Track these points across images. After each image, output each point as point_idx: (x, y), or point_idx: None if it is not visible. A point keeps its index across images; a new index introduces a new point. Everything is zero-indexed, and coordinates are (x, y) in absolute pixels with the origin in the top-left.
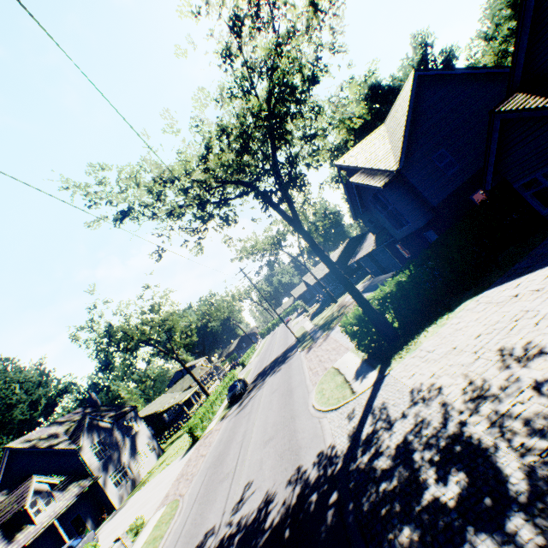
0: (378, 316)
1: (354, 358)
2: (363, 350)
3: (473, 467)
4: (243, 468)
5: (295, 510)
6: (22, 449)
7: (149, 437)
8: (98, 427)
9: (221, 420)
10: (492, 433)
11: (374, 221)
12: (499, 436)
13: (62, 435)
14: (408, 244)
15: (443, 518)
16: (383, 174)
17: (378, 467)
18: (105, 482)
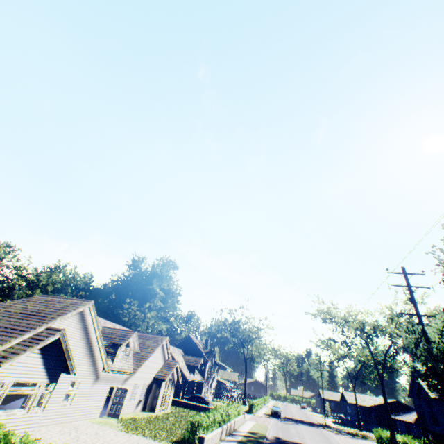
0: (396, 443)
1: None
2: None
3: None
4: (306, 438)
5: None
6: (191, 340)
7: (215, 385)
8: (212, 359)
9: (267, 416)
10: None
11: (421, 407)
12: None
13: (202, 348)
14: (436, 440)
15: None
16: (436, 392)
17: None
18: (204, 386)
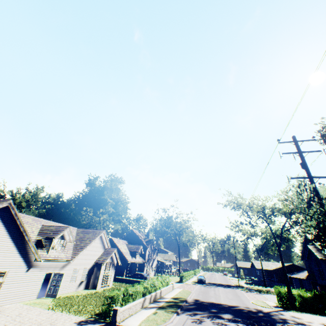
0: (292, 296)
1: (273, 303)
2: (279, 302)
3: (299, 323)
4: (220, 298)
5: (248, 309)
6: (134, 233)
7: (155, 264)
8: (151, 246)
9: (194, 284)
10: (307, 324)
11: (311, 267)
12: (308, 325)
13: (143, 238)
14: (323, 290)
15: (289, 322)
16: (323, 254)
17: (275, 315)
18: (145, 265)
